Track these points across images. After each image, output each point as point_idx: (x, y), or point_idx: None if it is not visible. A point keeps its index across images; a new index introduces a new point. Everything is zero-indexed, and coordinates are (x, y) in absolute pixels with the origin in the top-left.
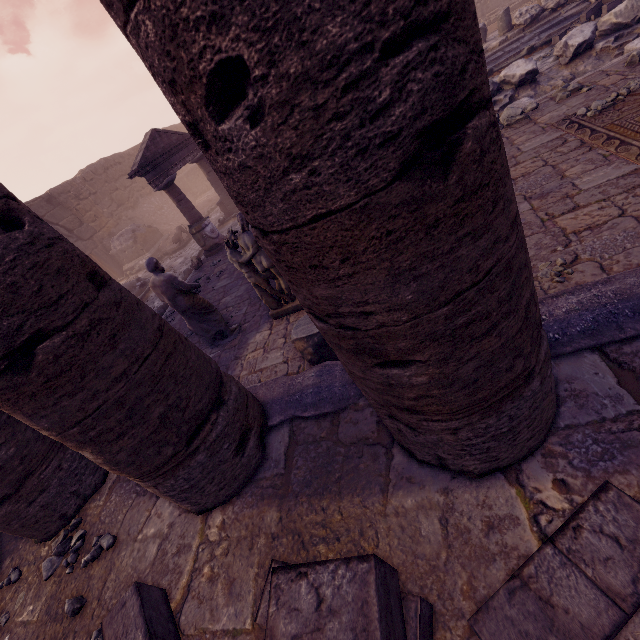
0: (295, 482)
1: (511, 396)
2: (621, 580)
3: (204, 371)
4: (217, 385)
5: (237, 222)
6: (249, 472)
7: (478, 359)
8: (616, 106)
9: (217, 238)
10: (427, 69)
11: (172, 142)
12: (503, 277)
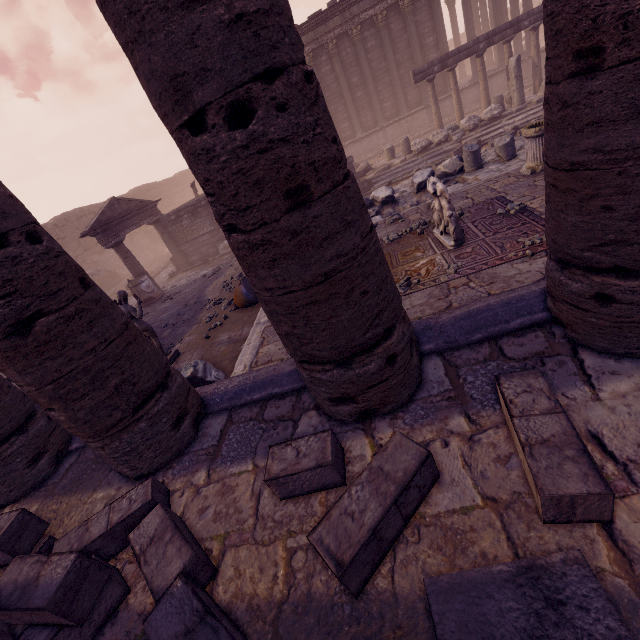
0: (59, 487)
1: (127, 431)
2: (118, 517)
3: (14, 409)
4: (23, 418)
5: (183, 277)
6: (38, 481)
7: (85, 410)
8: (400, 239)
9: (152, 293)
10: (6, 308)
11: (130, 208)
12: (83, 374)
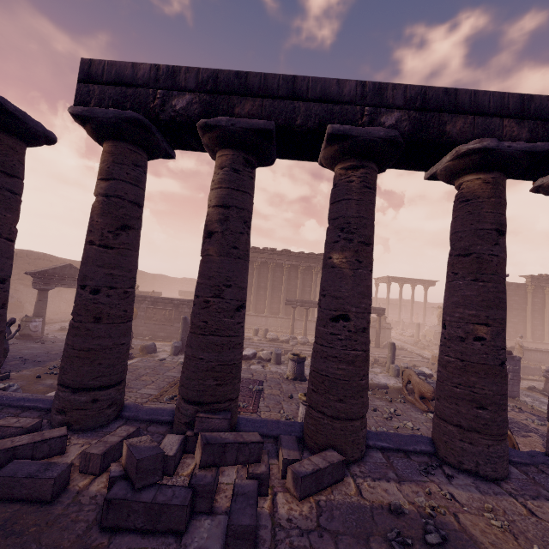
0: None
1: None
2: None
3: None
4: None
5: None
6: None
7: None
8: None
9: (34, 332)
10: None
11: (75, 274)
12: None
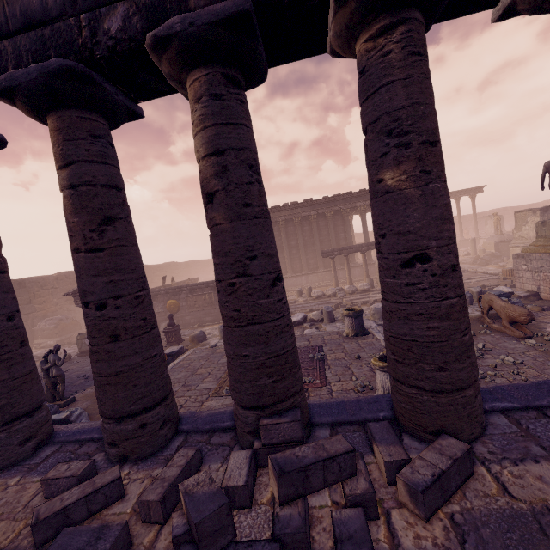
0: None
1: None
2: None
3: None
4: None
5: None
6: None
7: None
8: None
9: None
10: None
11: None
12: None
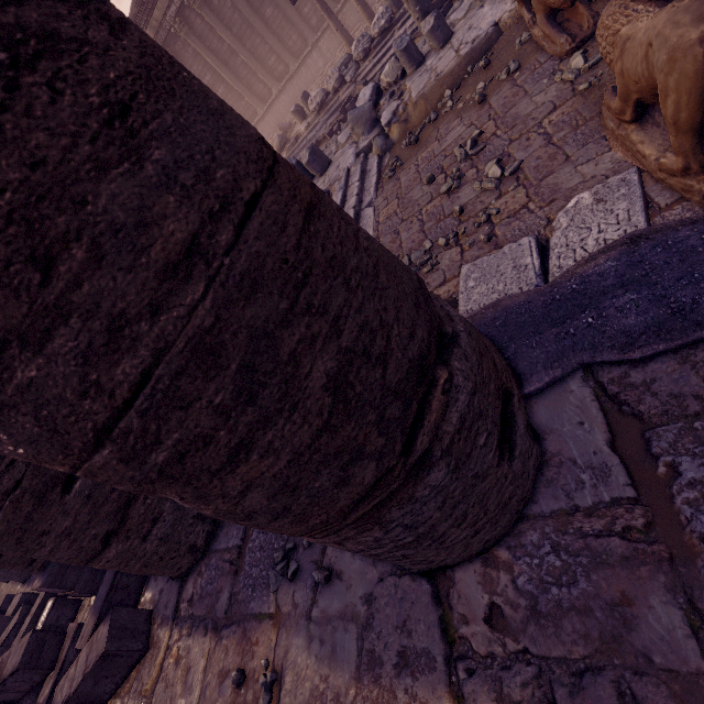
0: None
1: None
2: None
3: None
4: None
5: None
6: None
7: None
8: None
9: None
10: None
11: None
12: None
